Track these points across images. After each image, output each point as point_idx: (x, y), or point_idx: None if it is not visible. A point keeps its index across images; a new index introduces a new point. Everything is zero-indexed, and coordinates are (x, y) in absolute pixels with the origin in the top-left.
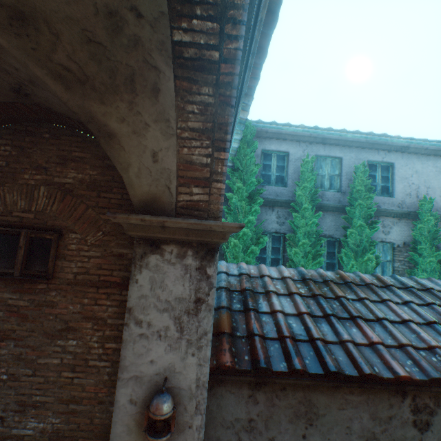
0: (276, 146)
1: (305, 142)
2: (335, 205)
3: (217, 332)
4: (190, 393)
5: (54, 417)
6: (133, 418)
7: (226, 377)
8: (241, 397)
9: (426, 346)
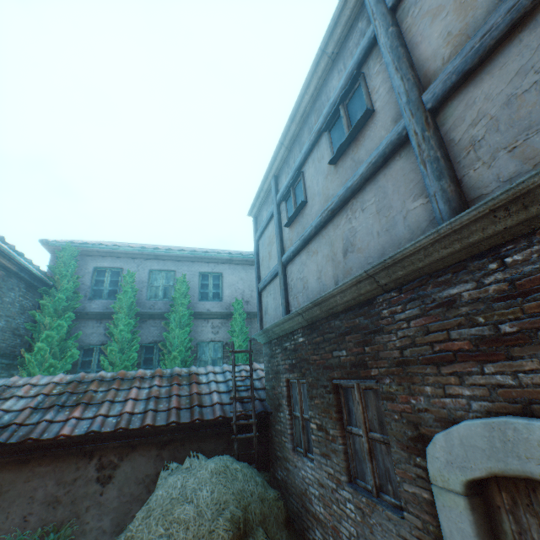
0: (110, 263)
1: (141, 259)
2: (163, 313)
3: None
4: None
5: None
6: None
7: None
8: None
9: (120, 413)
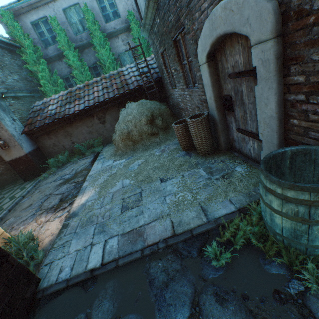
0: (37, 16)
1: (51, 3)
2: (89, 42)
3: (26, 125)
4: (10, 139)
5: (3, 166)
6: (2, 149)
7: (36, 135)
8: (47, 139)
9: (93, 98)
